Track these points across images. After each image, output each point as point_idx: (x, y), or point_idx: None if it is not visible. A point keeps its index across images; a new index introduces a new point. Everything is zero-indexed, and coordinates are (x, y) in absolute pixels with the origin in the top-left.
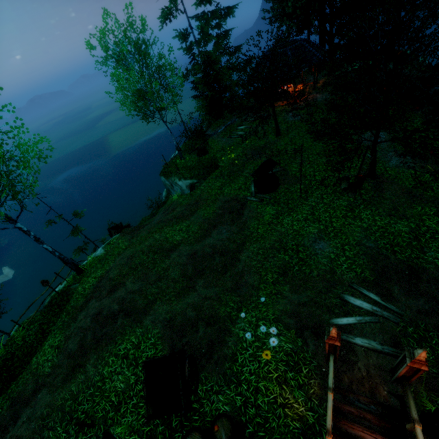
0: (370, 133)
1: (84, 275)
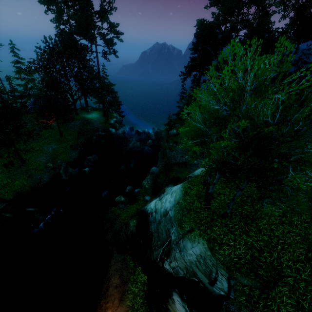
0: (52, 145)
1: None
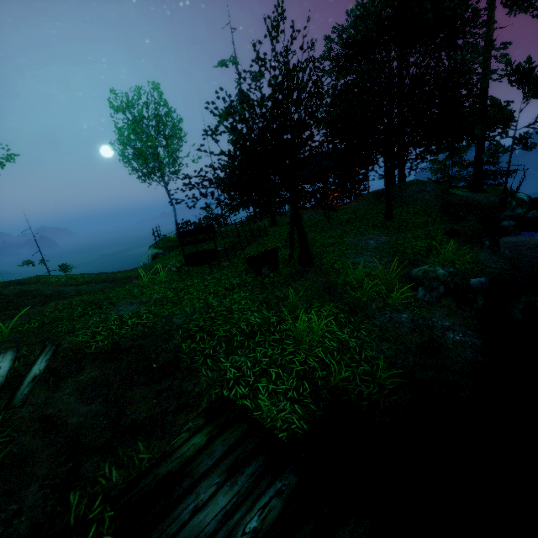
0: (371, 236)
1: None
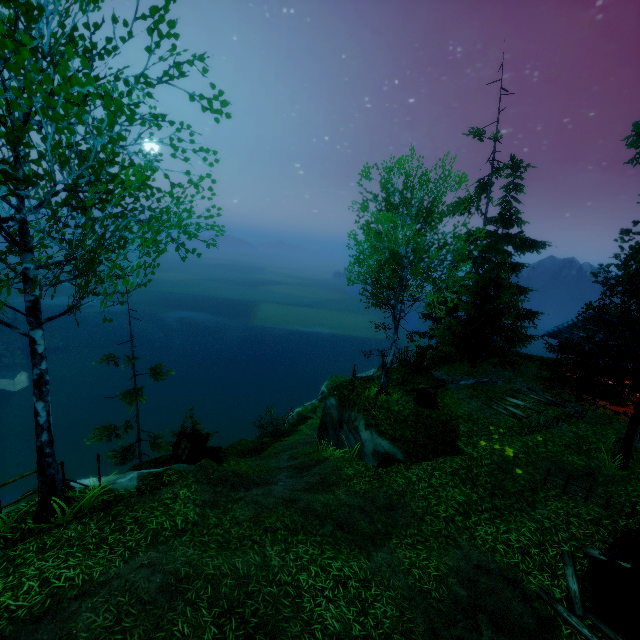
0: None
1: (44, 529)
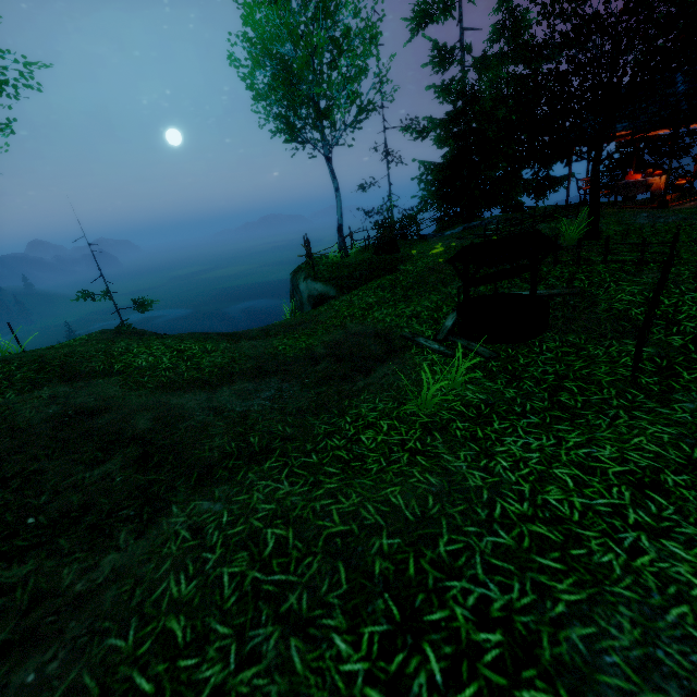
0: None
1: None
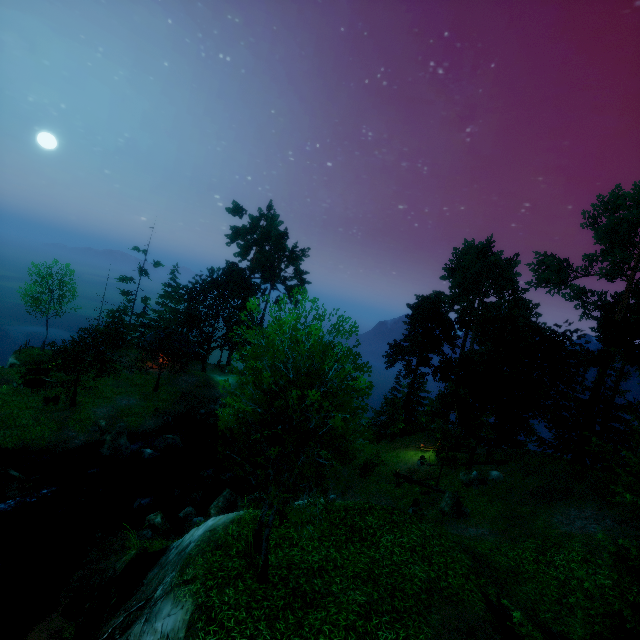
0: (132, 398)
1: None
